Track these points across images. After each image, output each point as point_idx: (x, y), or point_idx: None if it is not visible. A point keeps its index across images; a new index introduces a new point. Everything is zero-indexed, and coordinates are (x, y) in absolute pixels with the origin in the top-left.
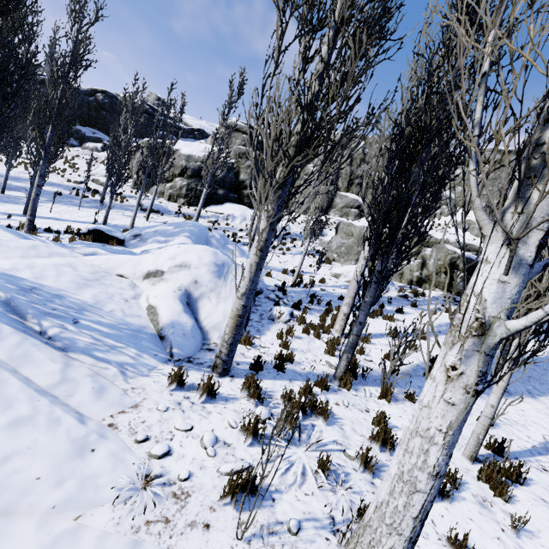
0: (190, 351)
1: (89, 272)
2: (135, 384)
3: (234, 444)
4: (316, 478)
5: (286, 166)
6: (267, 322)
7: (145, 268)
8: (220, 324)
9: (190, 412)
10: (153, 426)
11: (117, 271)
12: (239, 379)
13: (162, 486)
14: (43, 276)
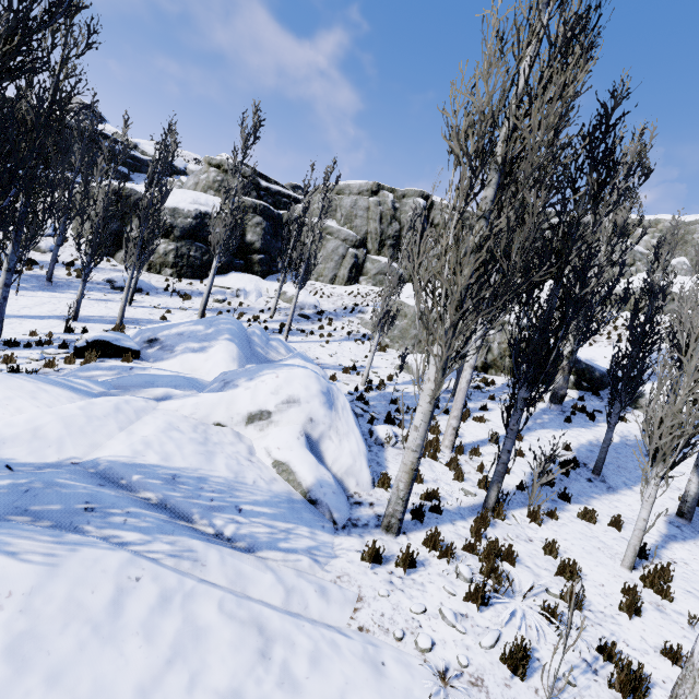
0: (346, 511)
1: (191, 429)
2: (335, 571)
3: (469, 613)
4: (548, 626)
5: (457, 310)
6: (378, 450)
7: (243, 410)
8: (351, 468)
9: (408, 589)
10: (394, 617)
11: (212, 419)
12: (413, 535)
13: (457, 679)
14: (168, 455)
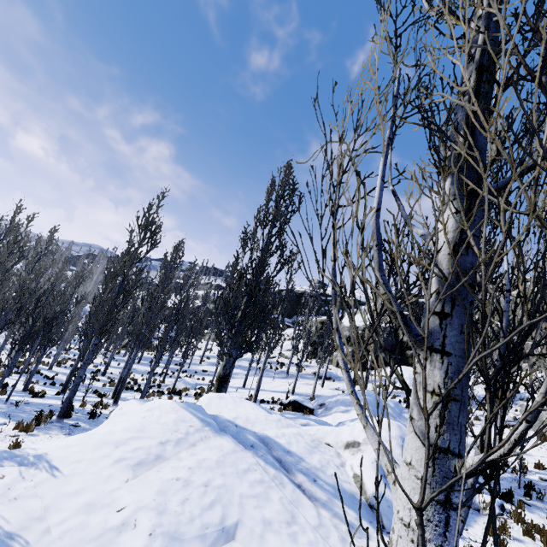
0: None
1: (310, 440)
2: (363, 544)
3: None
4: None
5: None
6: (470, 512)
7: (344, 439)
8: None
9: None
10: None
11: (325, 440)
12: None
13: None
14: (290, 442)
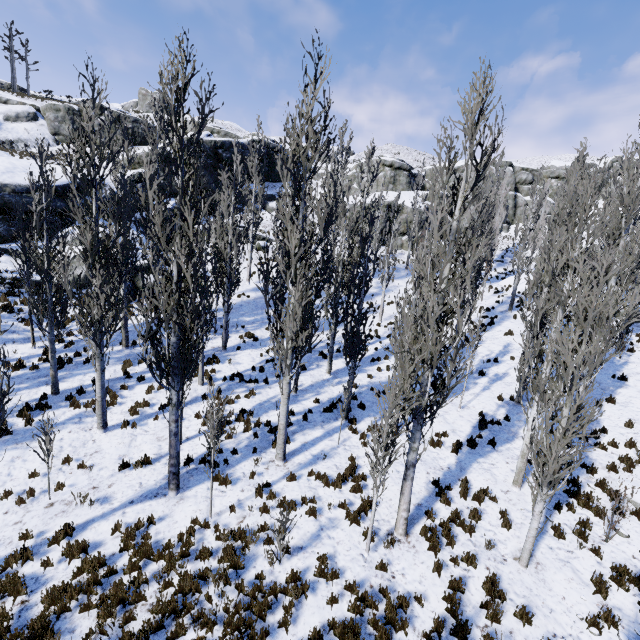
0: None
1: None
2: None
3: None
4: None
5: None
6: None
7: None
8: None
9: None
10: None
11: None
12: None
13: None
14: None
